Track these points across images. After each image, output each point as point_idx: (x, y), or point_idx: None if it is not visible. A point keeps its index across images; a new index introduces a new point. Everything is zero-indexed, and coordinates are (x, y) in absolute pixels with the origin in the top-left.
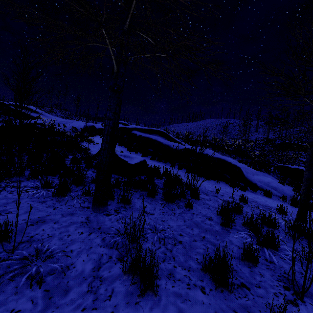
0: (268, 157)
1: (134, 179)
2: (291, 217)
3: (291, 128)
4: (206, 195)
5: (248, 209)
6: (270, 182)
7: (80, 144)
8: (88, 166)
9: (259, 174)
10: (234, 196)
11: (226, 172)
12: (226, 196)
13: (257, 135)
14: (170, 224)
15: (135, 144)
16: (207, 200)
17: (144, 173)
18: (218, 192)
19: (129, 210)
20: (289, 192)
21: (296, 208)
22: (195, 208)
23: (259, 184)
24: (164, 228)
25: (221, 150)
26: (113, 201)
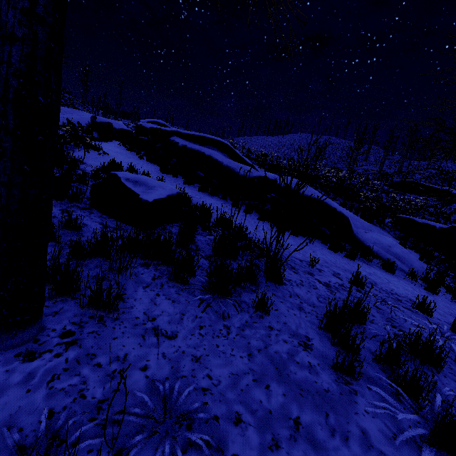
0: (381, 202)
1: (152, 232)
2: (444, 325)
3: (416, 161)
4: (293, 273)
5: (370, 305)
6: (392, 245)
7: (72, 151)
8: (55, 197)
9: (373, 230)
10: (339, 272)
11: (325, 225)
12: (327, 271)
13: (366, 166)
14: (214, 370)
15: (175, 161)
16: (296, 284)
17: (178, 219)
18: (314, 265)
19: (109, 327)
20: (418, 264)
21: (434, 296)
22: (274, 311)
23: (375, 248)
24: (190, 408)
25: (314, 185)
26: (72, 299)
